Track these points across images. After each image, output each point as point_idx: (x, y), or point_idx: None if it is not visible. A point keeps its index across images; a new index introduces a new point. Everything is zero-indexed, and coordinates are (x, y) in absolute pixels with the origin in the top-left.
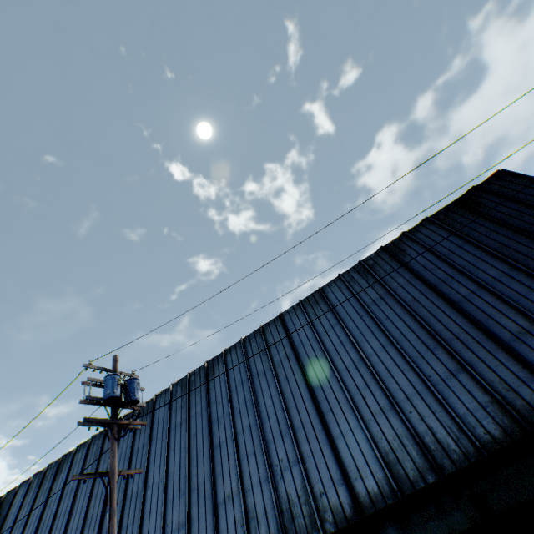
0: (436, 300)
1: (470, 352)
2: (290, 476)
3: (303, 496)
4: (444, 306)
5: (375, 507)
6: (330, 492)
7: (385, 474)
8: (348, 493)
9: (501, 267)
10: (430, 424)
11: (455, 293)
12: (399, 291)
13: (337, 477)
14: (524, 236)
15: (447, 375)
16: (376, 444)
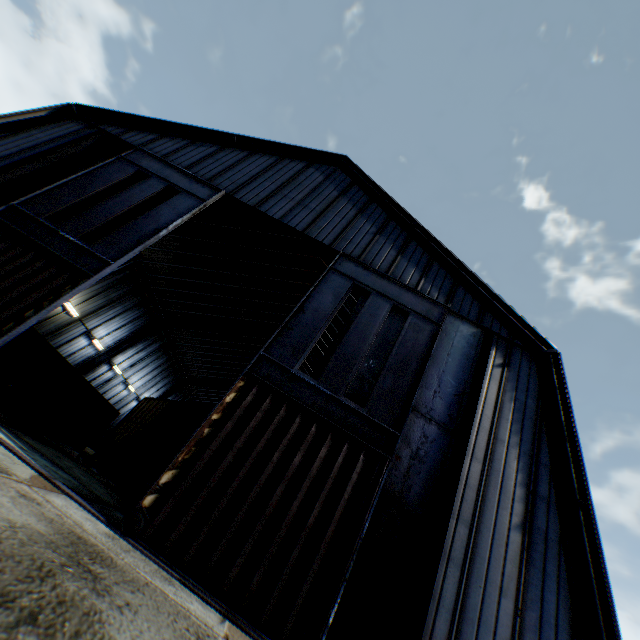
0: None
1: None
2: None
3: None
4: None
5: None
6: None
7: None
8: None
9: None
10: None
11: None
12: None
13: None
14: None
15: None
16: None
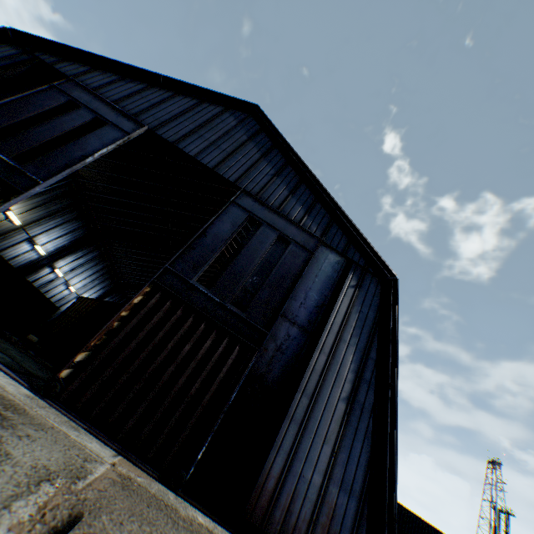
0: None
1: None
2: None
3: None
4: None
5: None
6: None
7: None
8: None
9: None
10: None
11: None
12: None
13: None
14: None
15: None
16: None
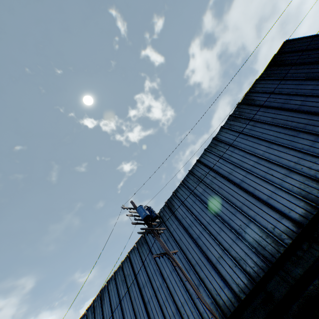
0: (285, 113)
1: (318, 127)
2: (250, 230)
3: (263, 235)
4: (291, 114)
5: (307, 220)
6: (278, 226)
7: (304, 202)
8: (288, 221)
9: (312, 83)
10: (316, 168)
11: (294, 105)
12: (261, 118)
13: (278, 217)
14: (316, 64)
15: (311, 143)
16: (291, 191)
